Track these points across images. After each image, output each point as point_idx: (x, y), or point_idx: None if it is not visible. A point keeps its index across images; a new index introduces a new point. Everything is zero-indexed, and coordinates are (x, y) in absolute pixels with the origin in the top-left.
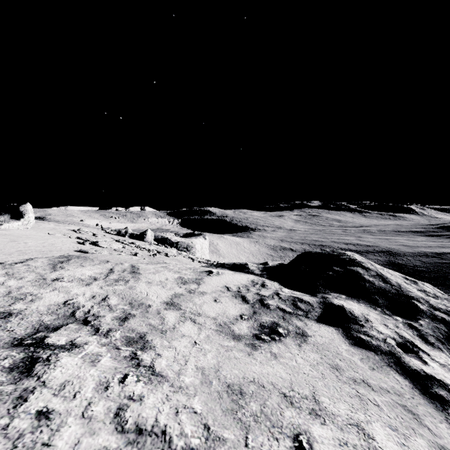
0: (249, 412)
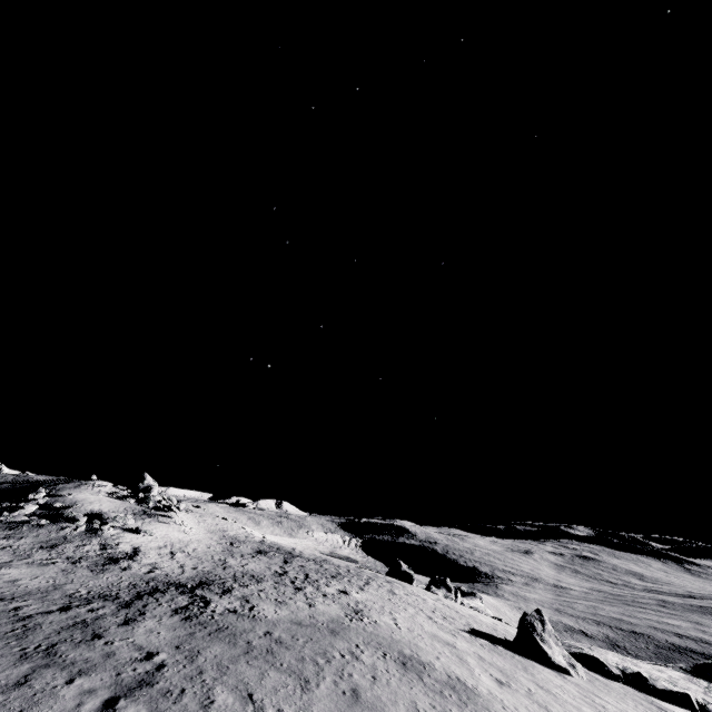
0: None
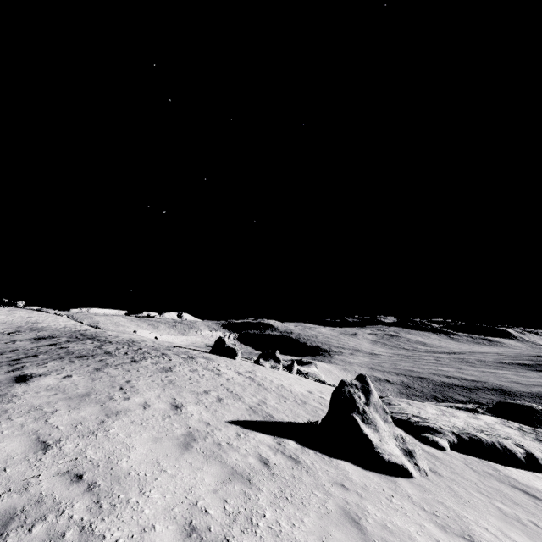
0: None
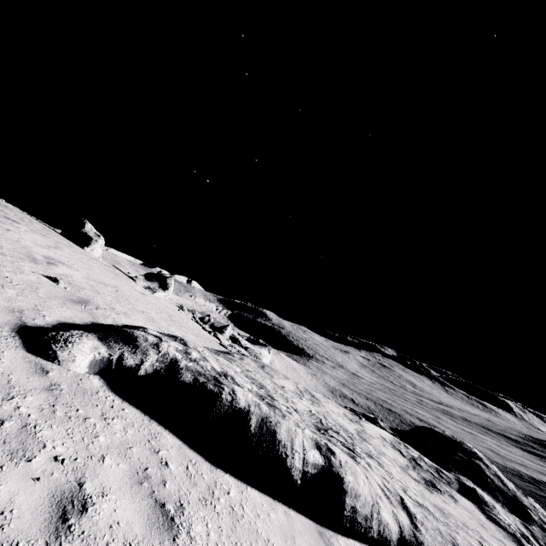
0: (452, 521)
